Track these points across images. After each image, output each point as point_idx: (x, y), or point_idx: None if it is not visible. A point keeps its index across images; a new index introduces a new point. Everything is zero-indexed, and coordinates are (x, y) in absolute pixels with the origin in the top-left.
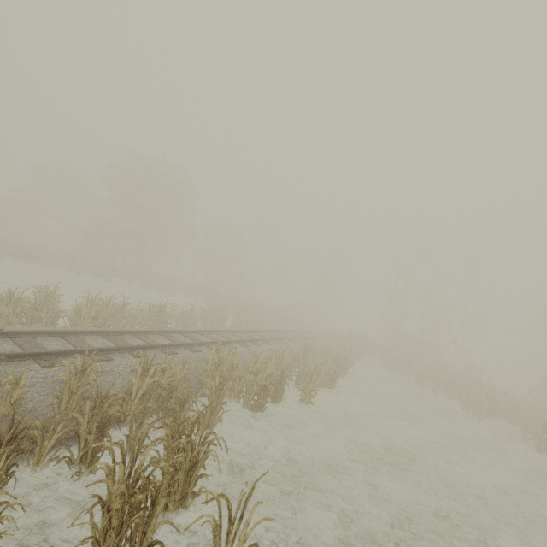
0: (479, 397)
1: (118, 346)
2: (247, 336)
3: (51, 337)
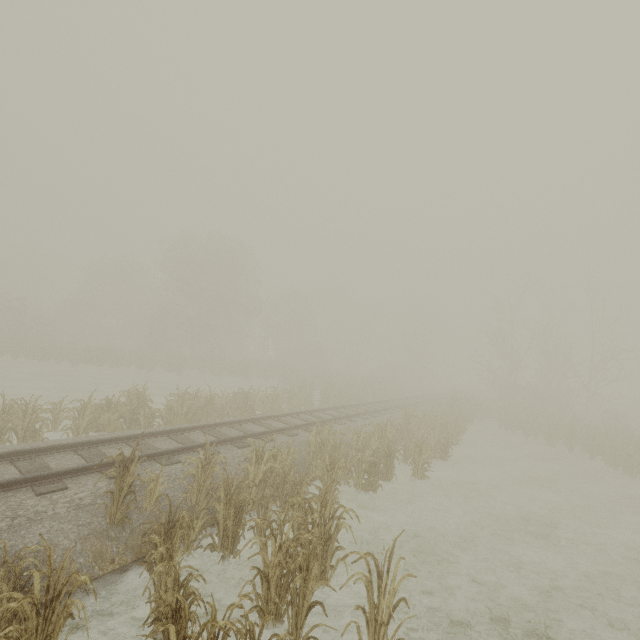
0: (627, 450)
1: (221, 439)
2: (340, 413)
3: (158, 437)
